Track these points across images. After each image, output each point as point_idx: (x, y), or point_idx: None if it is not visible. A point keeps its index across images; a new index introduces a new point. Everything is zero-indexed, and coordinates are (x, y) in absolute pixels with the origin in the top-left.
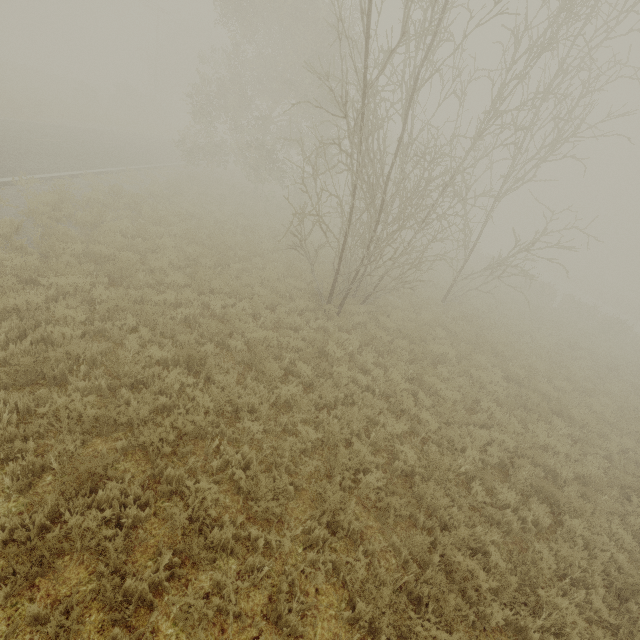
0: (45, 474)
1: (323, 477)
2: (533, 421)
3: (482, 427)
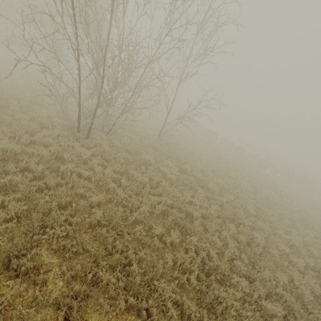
0: None
1: (24, 235)
2: (186, 190)
3: (160, 196)
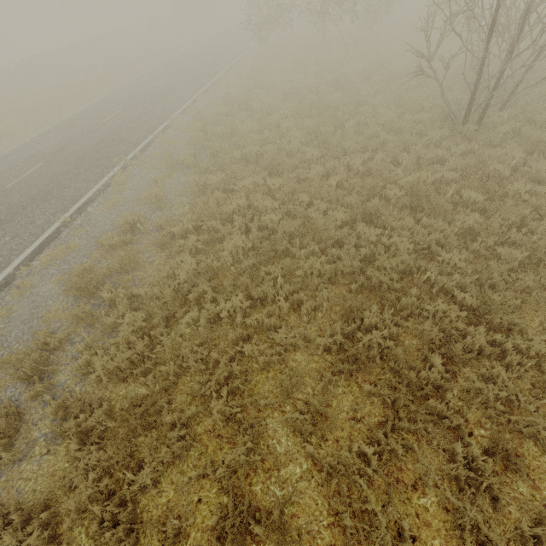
0: (315, 312)
1: (537, 290)
2: None
3: None
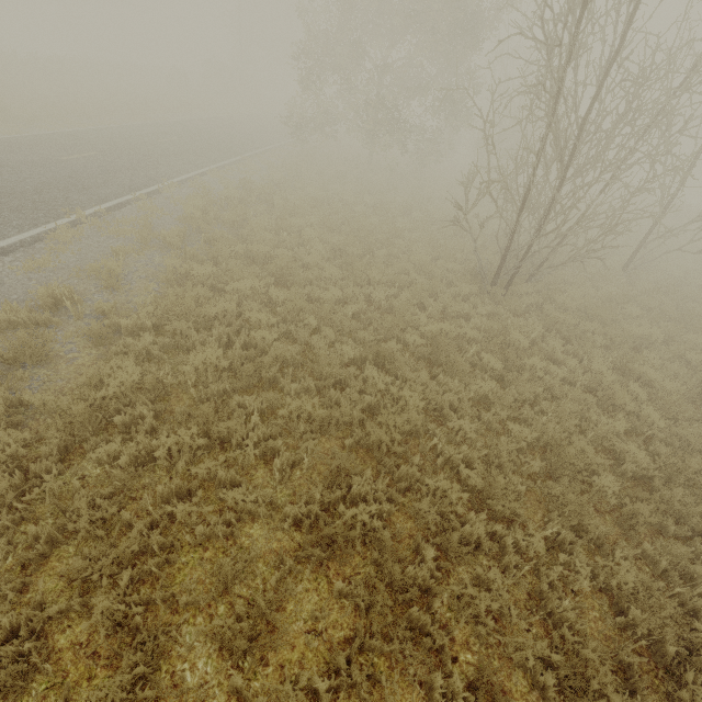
0: (293, 469)
1: (543, 478)
2: None
3: None
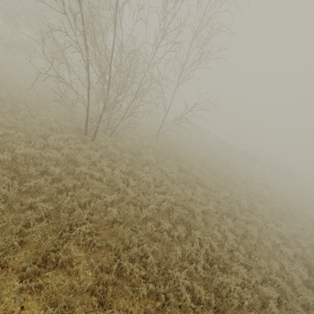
0: None
1: (53, 232)
2: (187, 188)
3: (163, 194)
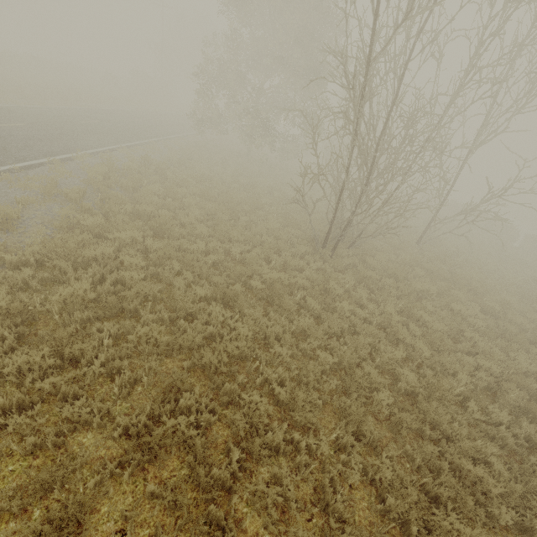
0: (136, 385)
1: (340, 394)
2: (514, 350)
3: (466, 354)
